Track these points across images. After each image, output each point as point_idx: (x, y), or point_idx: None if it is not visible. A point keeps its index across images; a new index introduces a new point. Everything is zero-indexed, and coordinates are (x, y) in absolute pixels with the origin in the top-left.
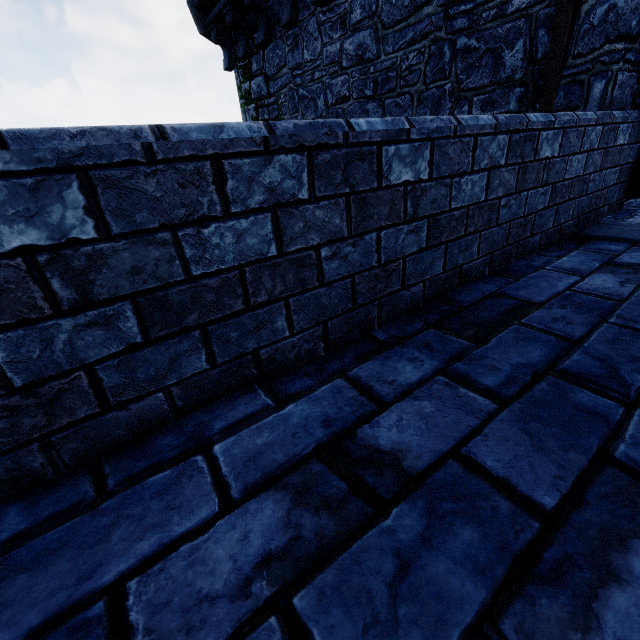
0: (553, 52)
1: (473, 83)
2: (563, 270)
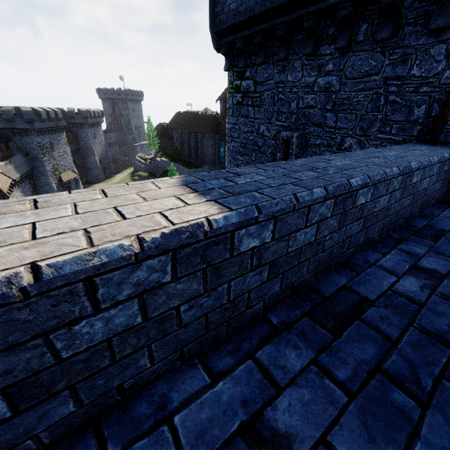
0: (441, 116)
1: (394, 118)
2: (447, 217)
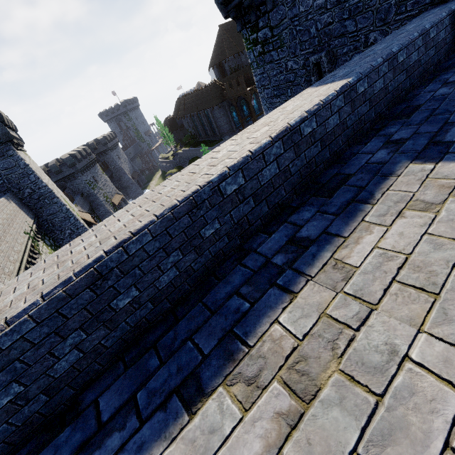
0: None
1: None
2: None
